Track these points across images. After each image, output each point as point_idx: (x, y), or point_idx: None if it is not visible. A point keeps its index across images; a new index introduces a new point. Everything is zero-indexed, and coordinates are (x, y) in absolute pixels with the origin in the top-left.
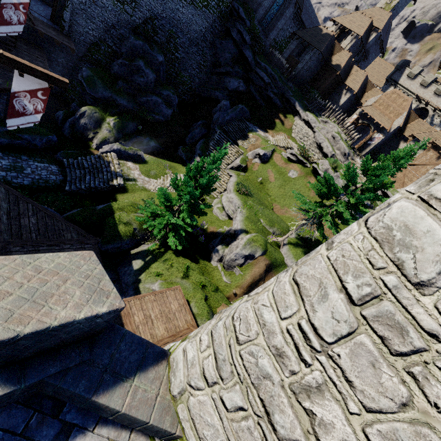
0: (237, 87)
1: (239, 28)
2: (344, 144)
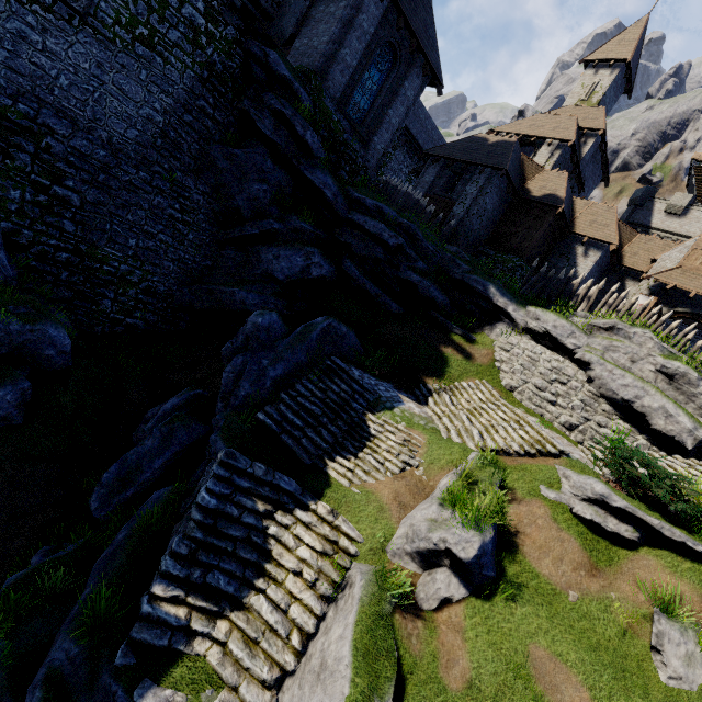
0: (303, 268)
1: (277, 106)
2: None
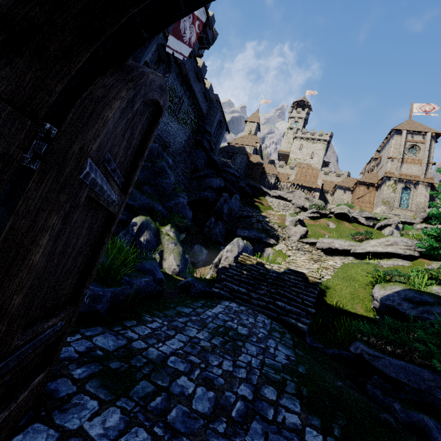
0: (219, 184)
1: (209, 139)
2: (318, 200)
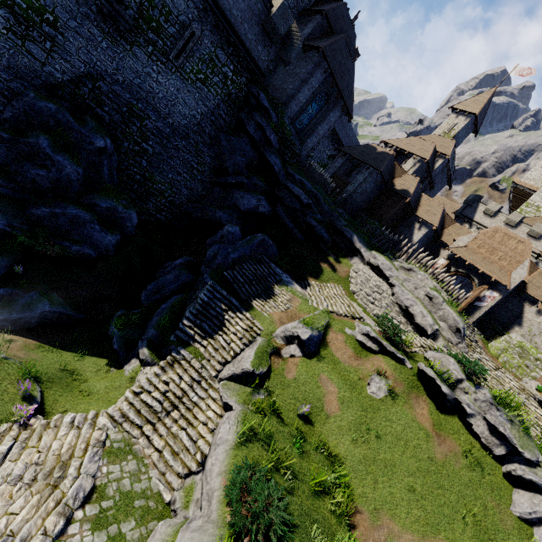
0: (255, 206)
1: (259, 121)
2: (452, 311)
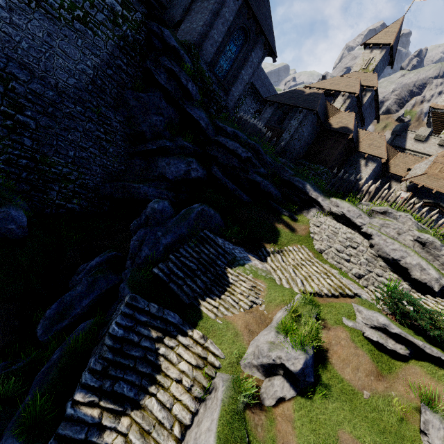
0: (185, 171)
1: (169, 65)
2: None
